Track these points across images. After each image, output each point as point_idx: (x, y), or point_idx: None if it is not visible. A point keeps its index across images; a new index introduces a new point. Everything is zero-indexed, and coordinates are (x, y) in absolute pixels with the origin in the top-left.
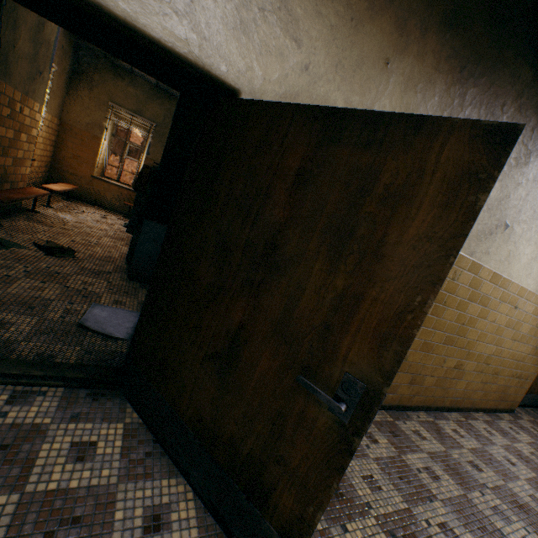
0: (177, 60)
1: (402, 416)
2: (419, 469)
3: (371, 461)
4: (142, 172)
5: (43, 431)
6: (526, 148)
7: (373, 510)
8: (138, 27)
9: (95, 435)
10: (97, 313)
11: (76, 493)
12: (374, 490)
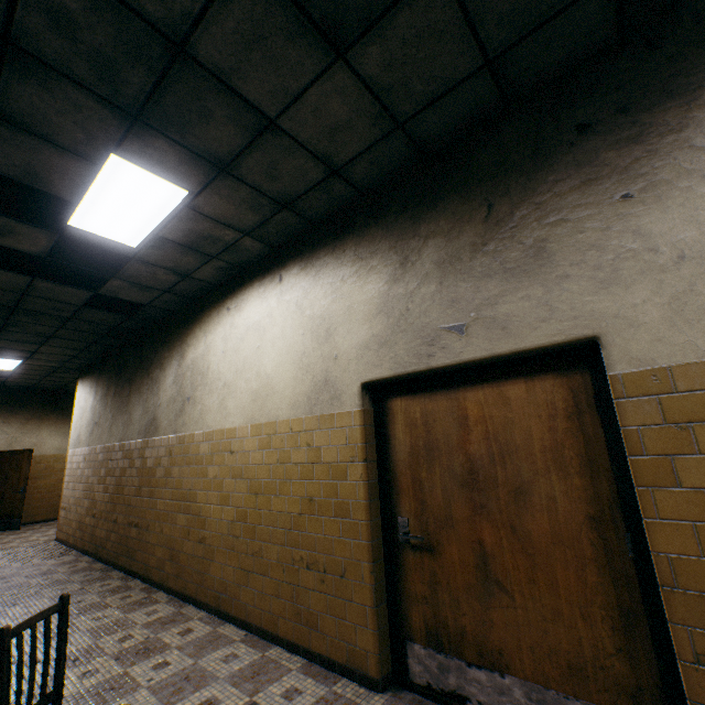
0: None
1: None
2: None
3: None
4: None
5: None
6: None
7: None
8: None
9: None
10: None
11: None
12: None
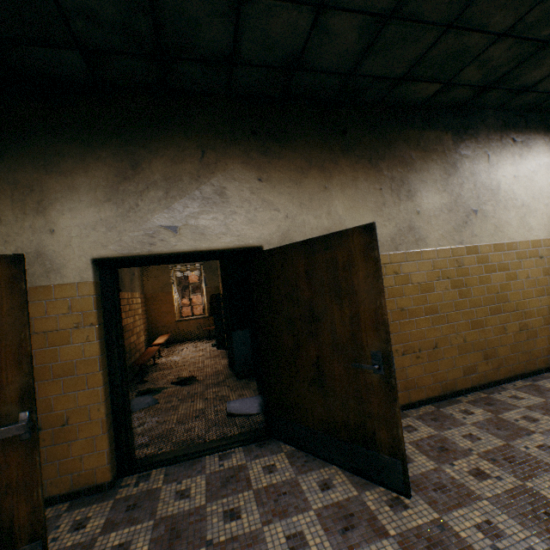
0: (230, 250)
1: (496, 390)
2: (516, 419)
3: (469, 425)
4: (211, 301)
5: (245, 466)
6: (448, 163)
7: (475, 451)
8: (212, 249)
9: (272, 461)
10: (233, 406)
11: (278, 484)
12: (474, 441)
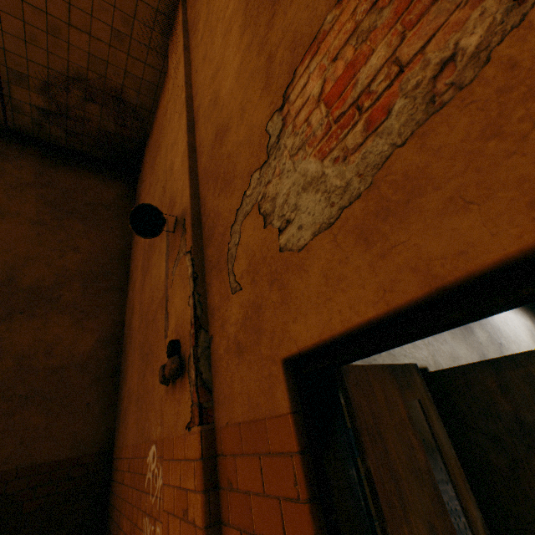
0: None
1: None
2: None
3: None
4: None
5: None
6: None
7: None
8: None
9: None
10: None
11: None
12: None
